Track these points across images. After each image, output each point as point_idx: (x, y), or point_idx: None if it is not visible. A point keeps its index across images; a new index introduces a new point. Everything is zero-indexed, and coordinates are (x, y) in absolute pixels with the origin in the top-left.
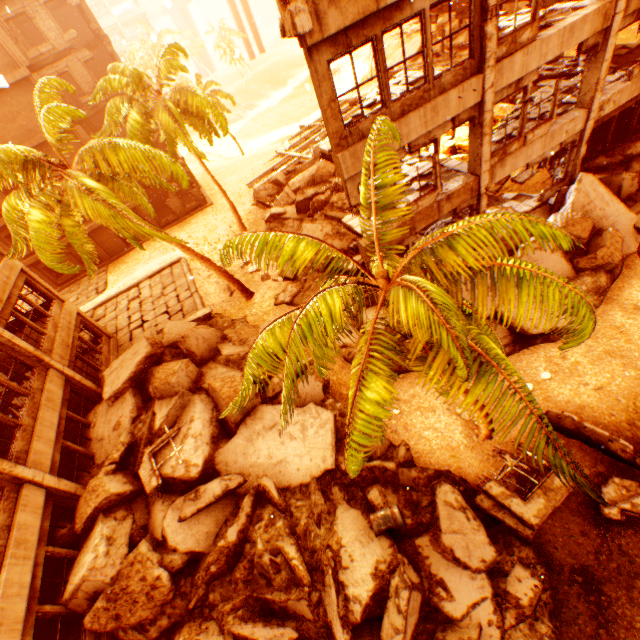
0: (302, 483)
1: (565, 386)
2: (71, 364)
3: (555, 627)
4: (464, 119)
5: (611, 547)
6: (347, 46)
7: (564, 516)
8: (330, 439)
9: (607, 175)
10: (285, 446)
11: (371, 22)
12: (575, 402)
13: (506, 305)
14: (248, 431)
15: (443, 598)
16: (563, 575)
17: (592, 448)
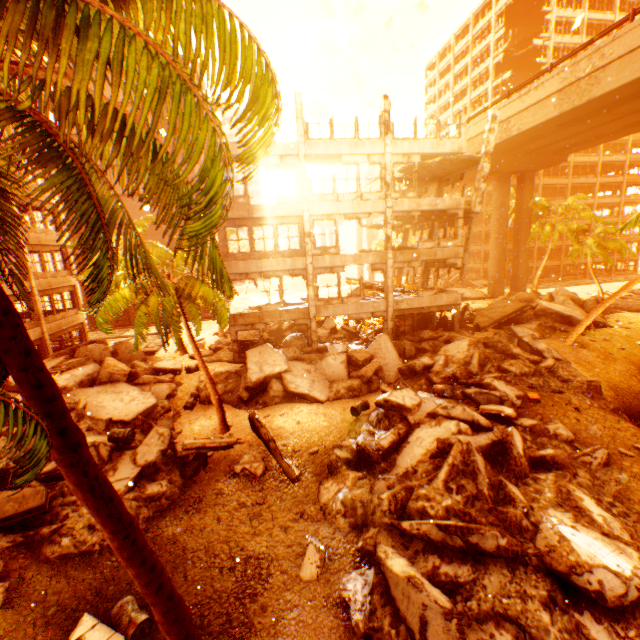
0: (103, 418)
1: (284, 418)
2: (53, 336)
3: (154, 516)
4: (298, 274)
5: (223, 487)
6: (235, 224)
7: (218, 473)
8: (142, 409)
9: (399, 340)
10: (114, 402)
11: (248, 220)
12: (280, 425)
13: (196, 291)
14: (103, 388)
15: (109, 475)
16: (187, 497)
17: (264, 444)
